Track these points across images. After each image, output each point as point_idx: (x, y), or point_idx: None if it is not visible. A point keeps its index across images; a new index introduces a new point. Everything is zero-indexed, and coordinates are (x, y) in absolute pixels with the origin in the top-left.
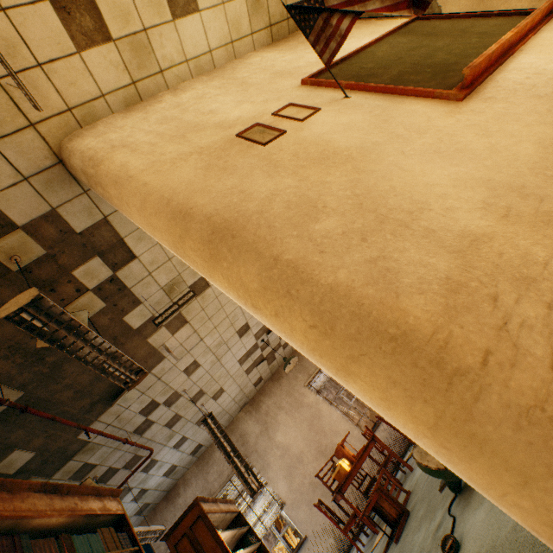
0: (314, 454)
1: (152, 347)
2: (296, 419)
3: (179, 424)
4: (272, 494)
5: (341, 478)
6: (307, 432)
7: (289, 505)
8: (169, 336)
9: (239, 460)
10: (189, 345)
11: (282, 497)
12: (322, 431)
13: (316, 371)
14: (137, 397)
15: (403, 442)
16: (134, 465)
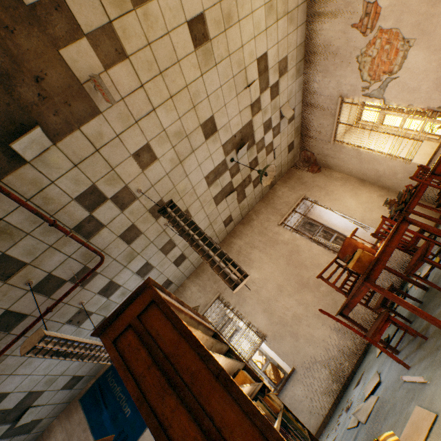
0: (295, 287)
1: (73, 77)
2: (272, 256)
3: (139, 243)
4: (250, 327)
5: (364, 267)
6: (284, 267)
7: (271, 338)
8: (100, 69)
9: (212, 251)
10: (136, 109)
11: (261, 330)
12: (302, 265)
13: (290, 211)
14: (67, 170)
15: (402, 270)
16: (87, 282)
